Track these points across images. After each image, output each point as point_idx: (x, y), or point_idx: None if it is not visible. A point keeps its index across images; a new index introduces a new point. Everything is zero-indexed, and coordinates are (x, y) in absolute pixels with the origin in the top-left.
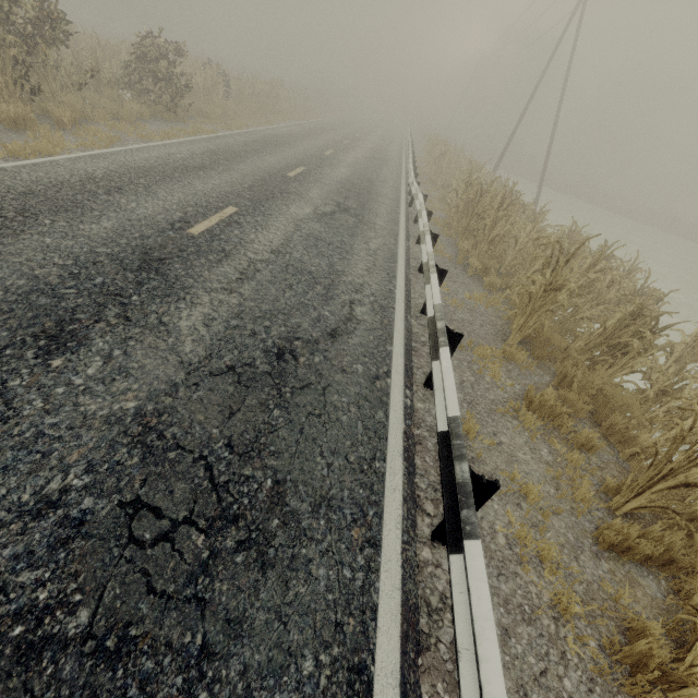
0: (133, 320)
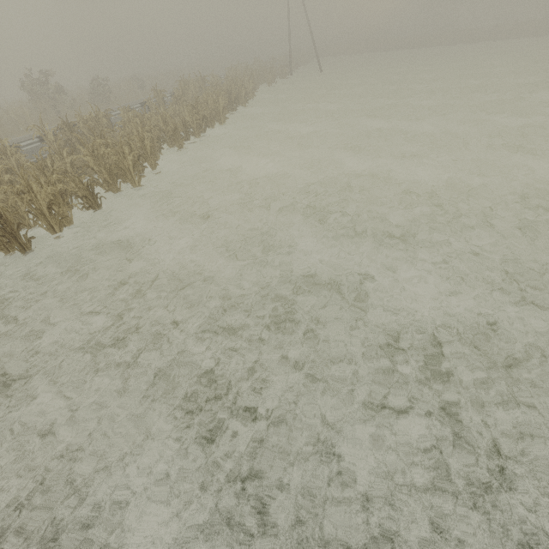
0: None
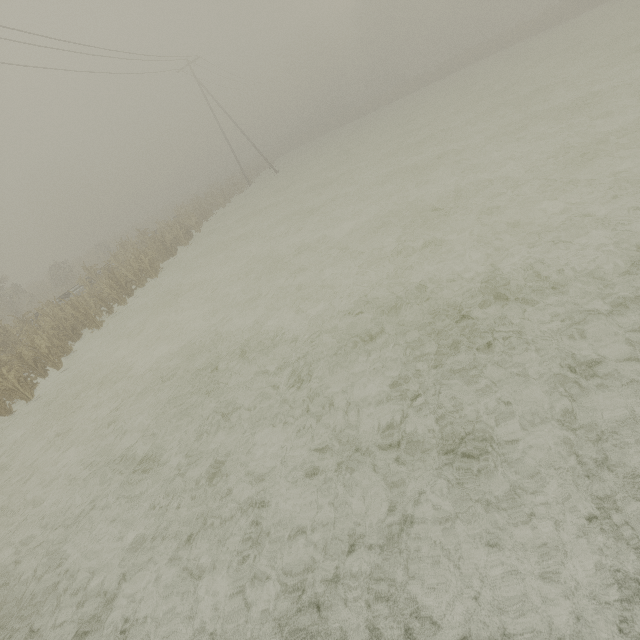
0: None
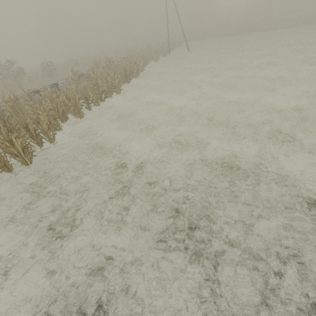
0: None
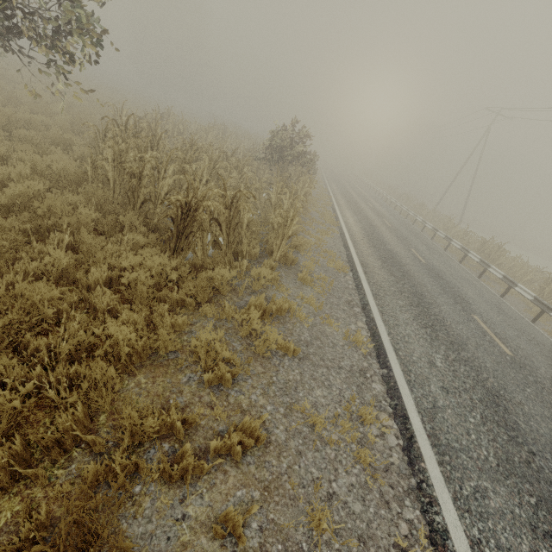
0: (465, 296)
